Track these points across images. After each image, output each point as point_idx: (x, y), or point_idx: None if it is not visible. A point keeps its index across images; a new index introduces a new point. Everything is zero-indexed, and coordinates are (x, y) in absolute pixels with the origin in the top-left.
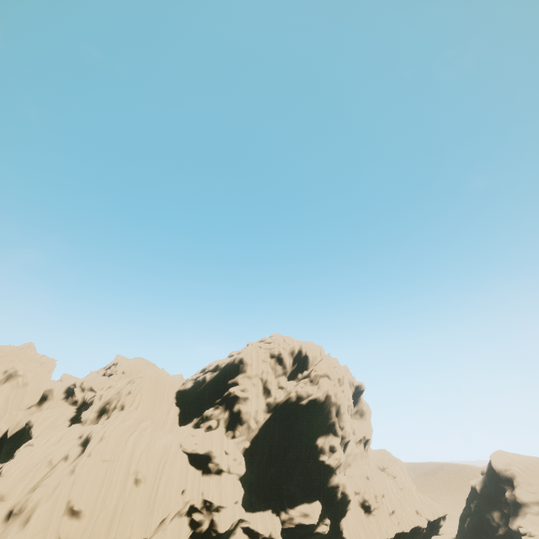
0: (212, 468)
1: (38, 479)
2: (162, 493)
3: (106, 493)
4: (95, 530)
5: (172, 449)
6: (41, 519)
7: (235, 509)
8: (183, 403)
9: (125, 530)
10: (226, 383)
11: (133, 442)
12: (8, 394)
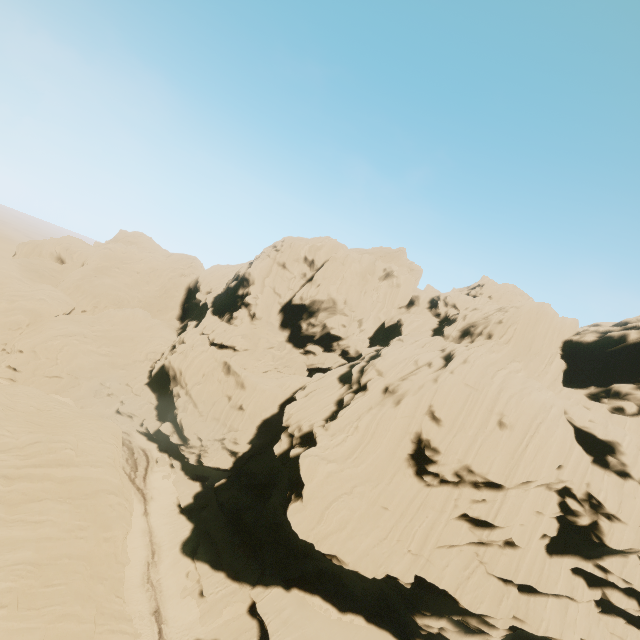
0: (612, 464)
1: (406, 372)
2: (531, 454)
3: (465, 417)
4: (452, 445)
5: (552, 411)
6: (408, 407)
7: (639, 535)
8: (572, 359)
9: (482, 463)
10: None
11: (500, 380)
12: (386, 291)
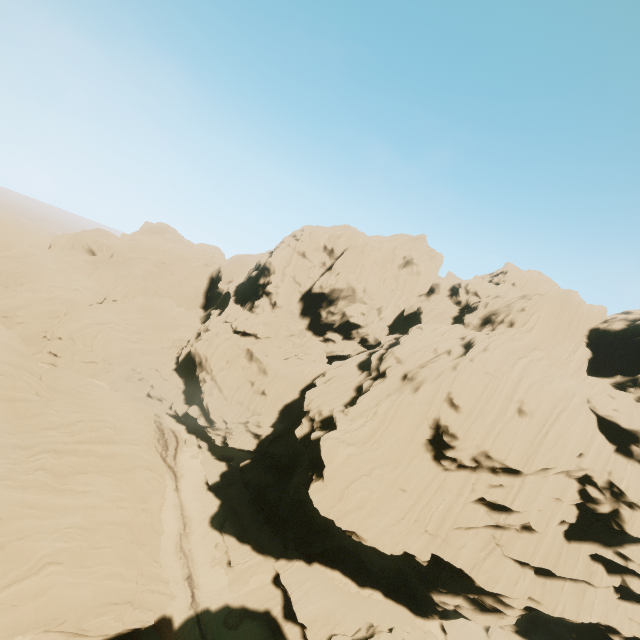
0: (636, 453)
1: (425, 360)
2: (550, 441)
3: (484, 404)
4: (470, 431)
5: (574, 399)
6: (427, 394)
7: None
8: (598, 348)
9: (500, 450)
10: None
11: (521, 368)
12: (405, 279)
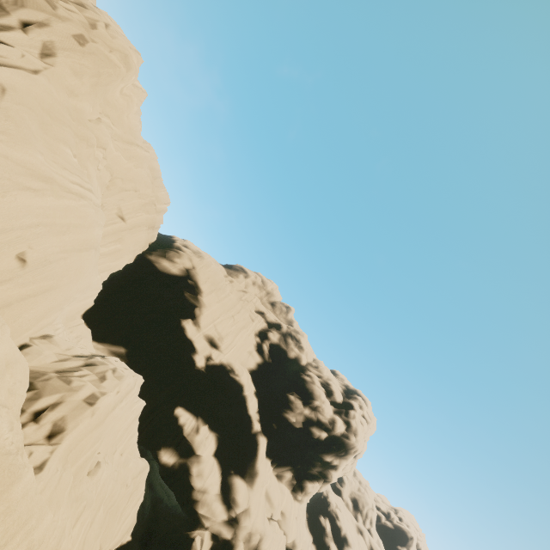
0: None
1: None
2: None
3: None
4: None
5: None
6: None
7: None
8: None
9: None
10: (396, 545)
11: None
12: None
